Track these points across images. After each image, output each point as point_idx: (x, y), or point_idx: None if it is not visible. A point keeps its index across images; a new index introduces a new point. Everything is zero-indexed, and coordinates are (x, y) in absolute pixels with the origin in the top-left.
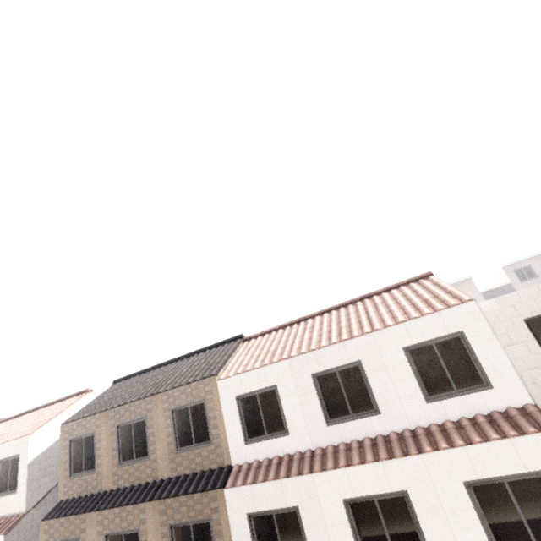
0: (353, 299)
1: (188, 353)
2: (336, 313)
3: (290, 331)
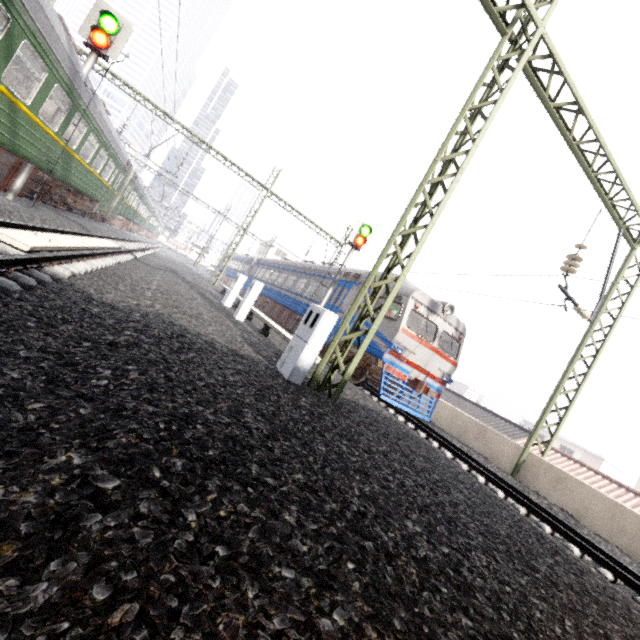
0: (631, 489)
1: (490, 411)
2: (607, 483)
3: (563, 462)
